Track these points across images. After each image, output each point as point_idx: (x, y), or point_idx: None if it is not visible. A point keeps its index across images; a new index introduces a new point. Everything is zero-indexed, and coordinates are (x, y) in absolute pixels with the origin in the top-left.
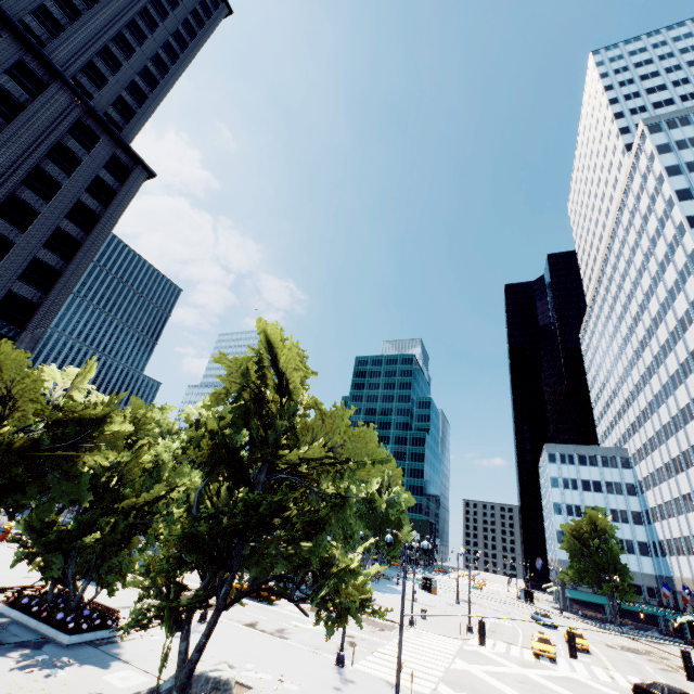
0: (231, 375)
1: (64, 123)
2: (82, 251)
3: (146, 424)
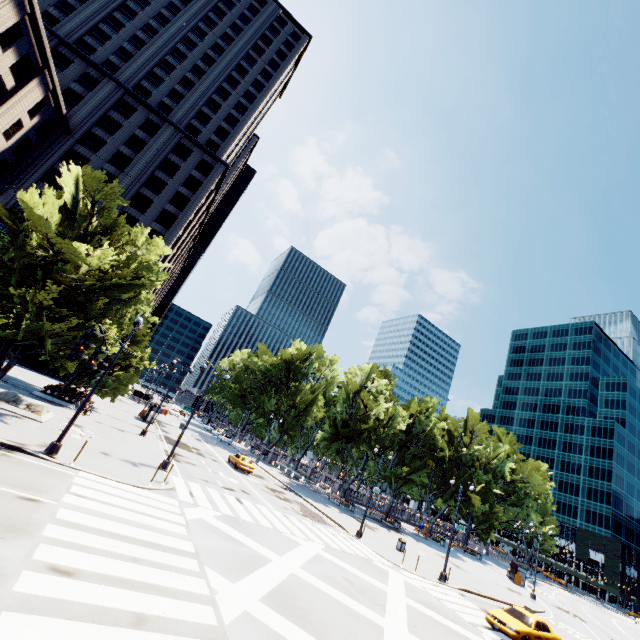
0: None
1: (169, 147)
2: (177, 221)
3: None
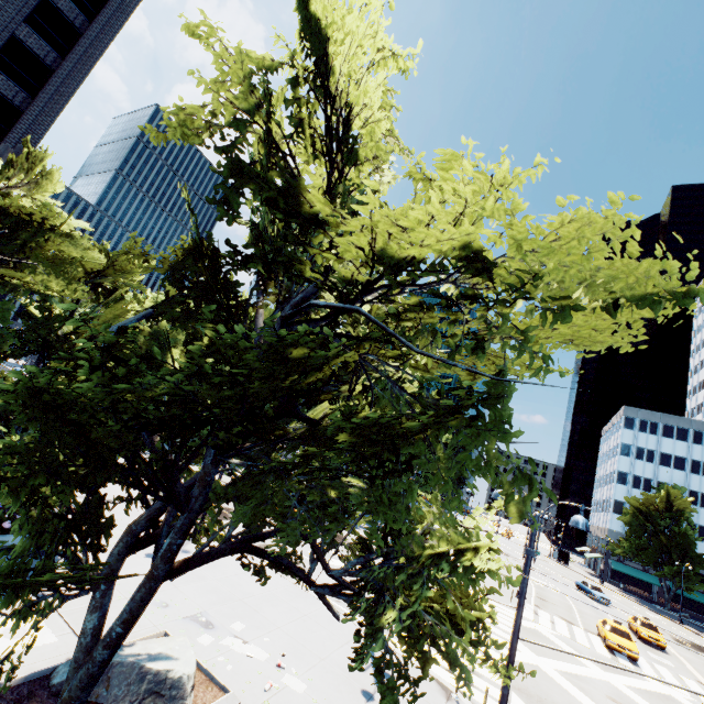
0: (219, 75)
1: None
2: (82, 44)
3: (132, 269)
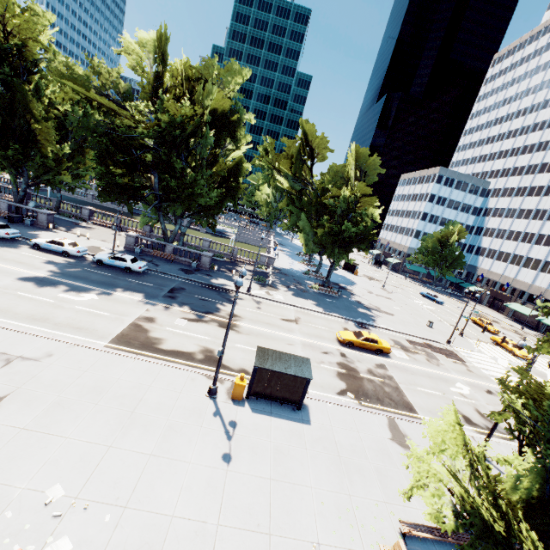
0: None
1: None
2: None
3: None
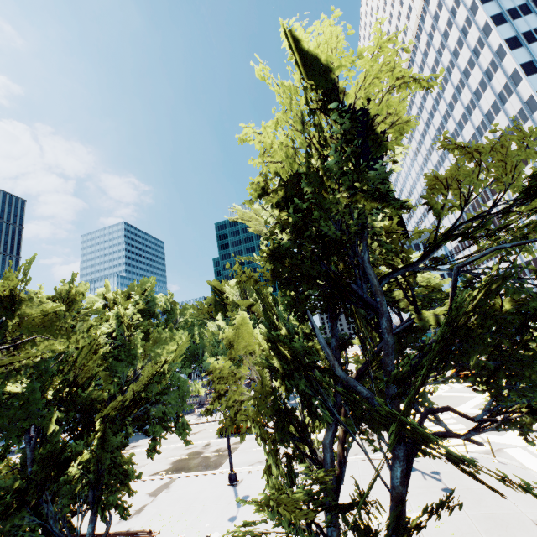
0: (286, 112)
1: None
2: None
3: (80, 301)
